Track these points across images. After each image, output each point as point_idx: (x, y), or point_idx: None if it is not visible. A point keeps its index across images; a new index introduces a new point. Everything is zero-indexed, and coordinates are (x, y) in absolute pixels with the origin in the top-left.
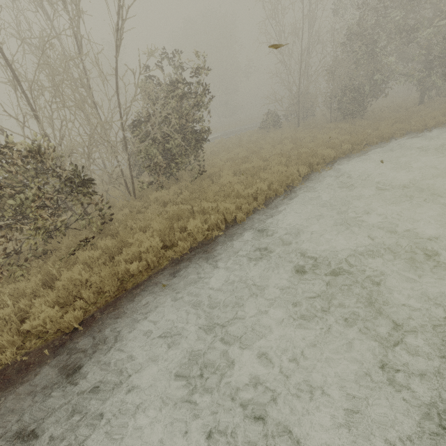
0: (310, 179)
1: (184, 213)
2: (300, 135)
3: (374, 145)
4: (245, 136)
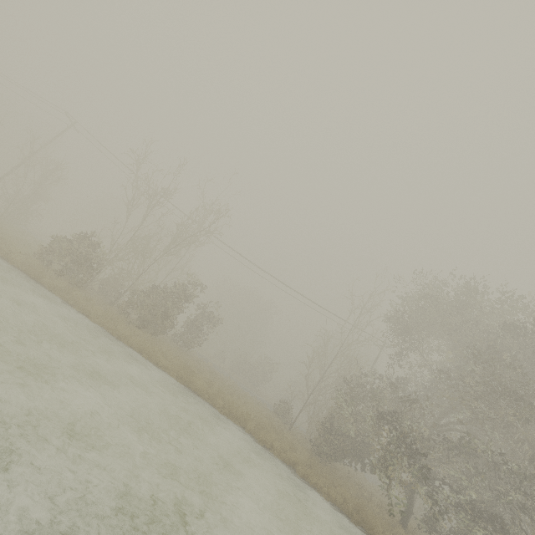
0: (157, 367)
1: (90, 301)
2: (249, 405)
3: (246, 431)
4: (248, 395)
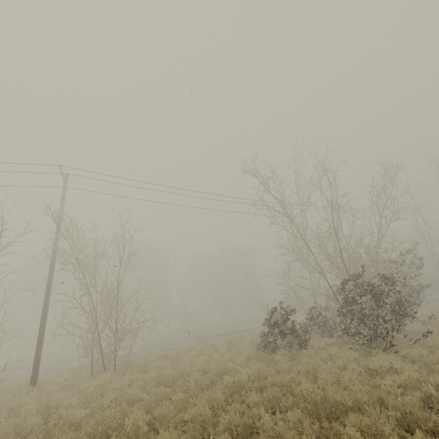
0: None
1: None
2: None
3: None
4: None
